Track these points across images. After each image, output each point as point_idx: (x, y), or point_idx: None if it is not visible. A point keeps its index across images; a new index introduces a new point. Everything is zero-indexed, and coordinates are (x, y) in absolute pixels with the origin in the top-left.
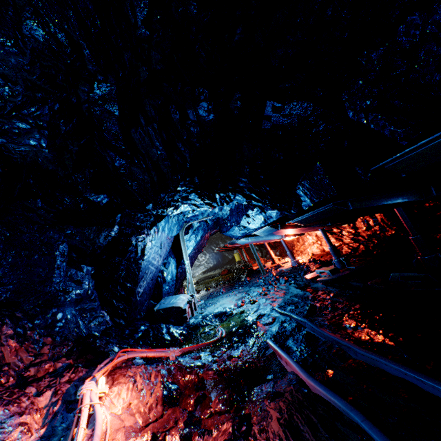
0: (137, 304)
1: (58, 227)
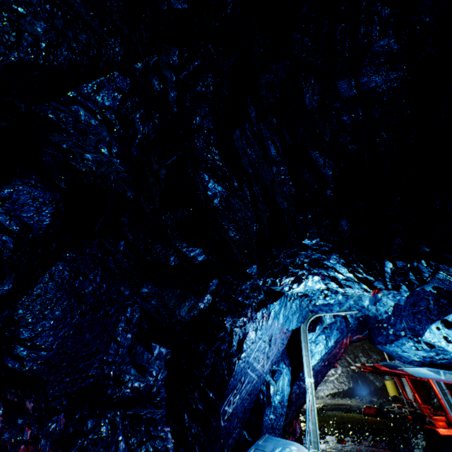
0: (219, 432)
1: (132, 281)
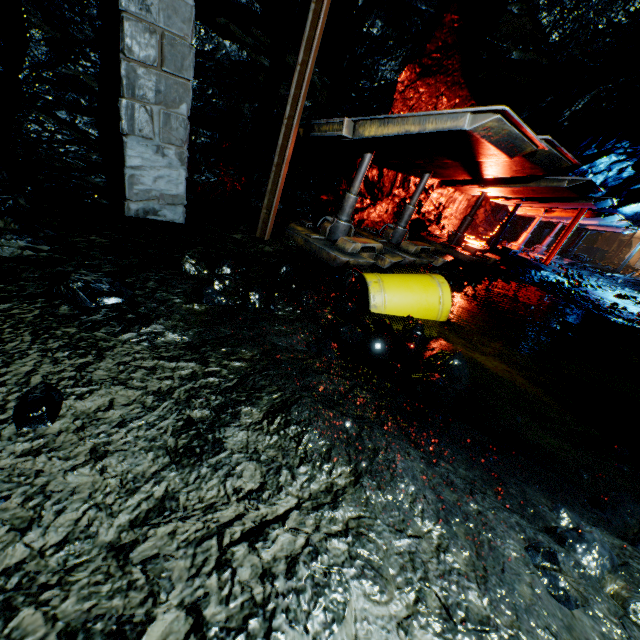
0: None
1: None
